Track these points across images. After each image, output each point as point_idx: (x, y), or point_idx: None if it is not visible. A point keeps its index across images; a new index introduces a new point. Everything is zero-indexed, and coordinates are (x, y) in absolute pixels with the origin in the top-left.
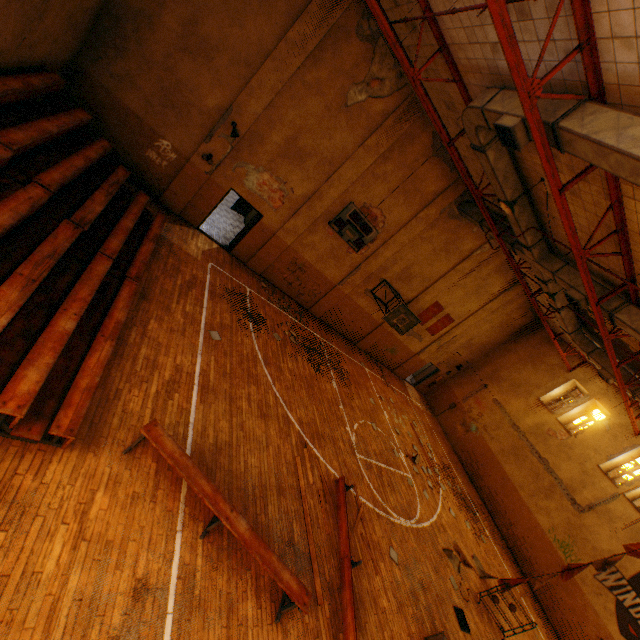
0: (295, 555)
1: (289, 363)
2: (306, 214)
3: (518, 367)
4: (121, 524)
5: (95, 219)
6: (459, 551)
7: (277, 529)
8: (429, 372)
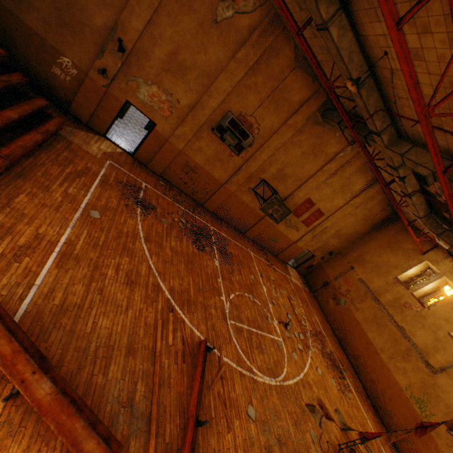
0: (131, 416)
1: (172, 242)
2: (192, 122)
3: (379, 252)
4: None
5: None
6: (322, 406)
7: (115, 389)
8: (307, 257)
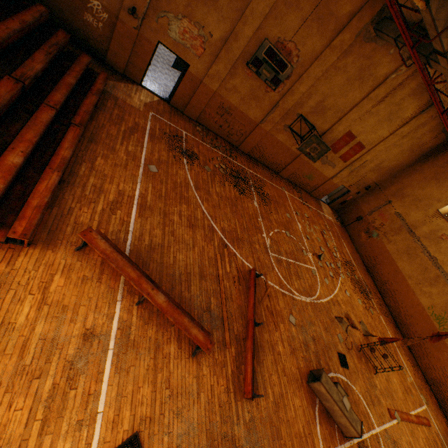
0: (211, 318)
1: (217, 188)
2: (225, 58)
3: (422, 185)
4: (74, 295)
5: (35, 75)
6: (349, 318)
7: (197, 301)
8: (341, 193)
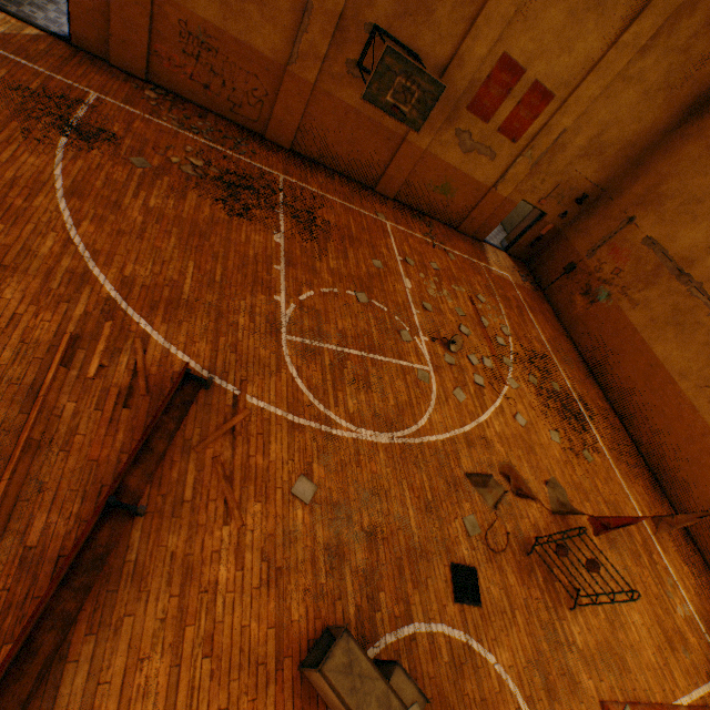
0: None
1: (153, 200)
2: None
3: (703, 164)
4: None
5: None
6: (512, 476)
7: None
8: (529, 222)
